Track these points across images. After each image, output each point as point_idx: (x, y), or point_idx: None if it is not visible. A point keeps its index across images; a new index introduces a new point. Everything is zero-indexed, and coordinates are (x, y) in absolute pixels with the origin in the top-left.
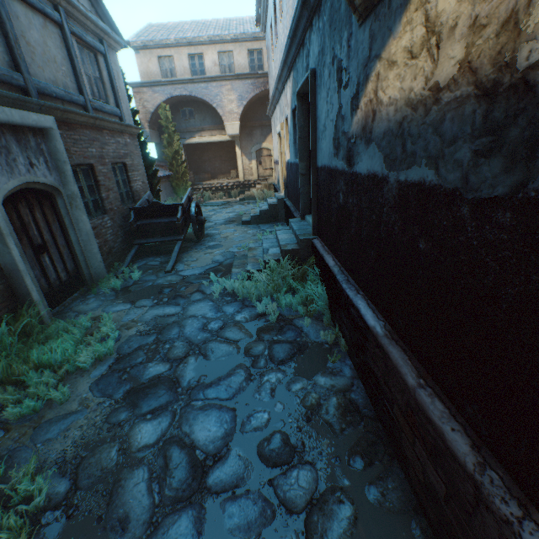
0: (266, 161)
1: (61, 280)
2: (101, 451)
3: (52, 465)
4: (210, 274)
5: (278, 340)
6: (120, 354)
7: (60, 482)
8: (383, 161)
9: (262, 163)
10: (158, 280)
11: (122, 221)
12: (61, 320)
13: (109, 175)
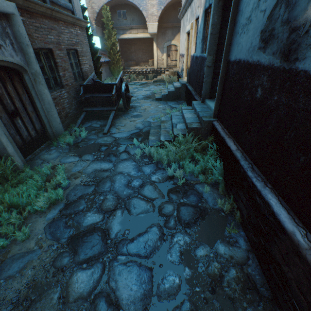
0: (173, 54)
1: (31, 137)
2: (46, 297)
3: (9, 303)
4: (133, 138)
5: (184, 203)
6: (68, 201)
7: None
8: None
9: (170, 56)
10: (98, 140)
11: (75, 94)
12: (28, 170)
13: (65, 58)
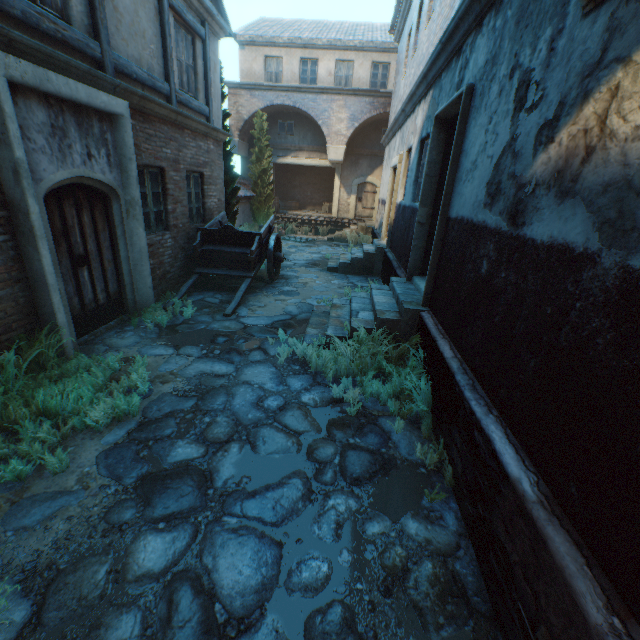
0: (368, 198)
1: (97, 303)
2: (86, 567)
3: (17, 571)
4: (278, 328)
5: (355, 445)
6: (146, 418)
7: (18, 606)
8: (596, 228)
9: (362, 200)
10: (213, 324)
11: (185, 243)
12: (85, 356)
13: (181, 184)
